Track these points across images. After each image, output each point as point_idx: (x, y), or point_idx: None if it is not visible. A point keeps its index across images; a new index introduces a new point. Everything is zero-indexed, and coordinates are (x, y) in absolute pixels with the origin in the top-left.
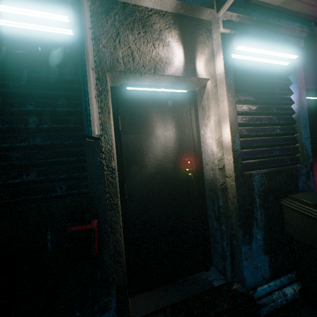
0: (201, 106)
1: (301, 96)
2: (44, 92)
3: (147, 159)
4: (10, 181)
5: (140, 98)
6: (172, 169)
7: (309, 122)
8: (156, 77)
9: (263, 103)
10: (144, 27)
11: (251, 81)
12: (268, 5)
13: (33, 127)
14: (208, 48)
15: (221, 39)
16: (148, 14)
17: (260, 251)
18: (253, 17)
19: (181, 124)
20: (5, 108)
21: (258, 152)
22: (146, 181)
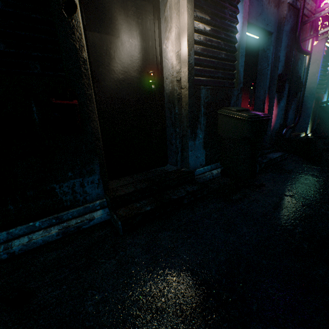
0: (164, 17)
1: (244, 27)
2: None
3: (115, 64)
4: None
5: None
6: (137, 78)
7: (247, 58)
8: None
9: (215, 25)
10: None
11: None
12: None
13: None
14: None
15: None
16: None
17: (200, 146)
18: None
19: (145, 33)
20: None
21: (207, 71)
22: (115, 86)
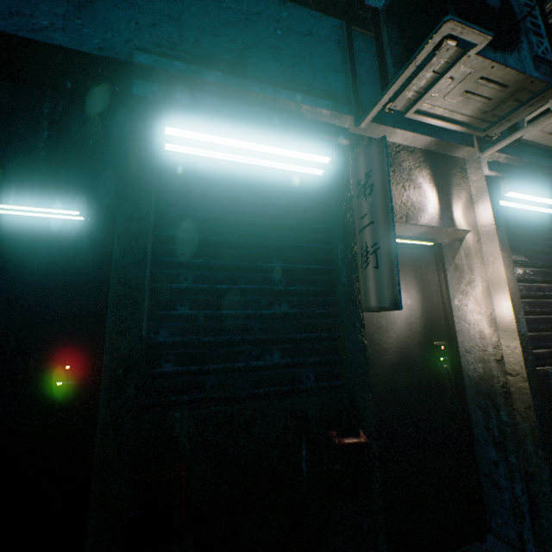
0: (454, 265)
1: None
2: (294, 244)
3: (387, 339)
4: (253, 362)
5: None
6: (419, 356)
7: None
8: (406, 226)
9: (542, 266)
10: (392, 165)
11: (523, 236)
12: (539, 145)
13: (281, 288)
14: (464, 192)
15: (486, 183)
16: (395, 150)
17: None
18: (523, 159)
19: (426, 288)
20: (252, 263)
21: (546, 337)
22: (387, 374)
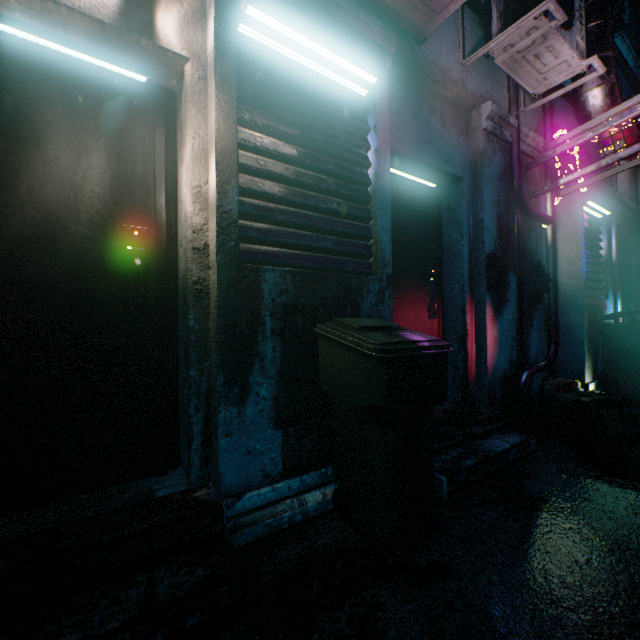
0: (180, 121)
1: (382, 155)
2: None
3: (12, 202)
4: None
5: (7, 53)
6: (87, 239)
7: (415, 221)
8: None
9: (309, 145)
10: None
11: (287, 98)
12: None
13: None
14: None
15: None
16: None
17: (264, 421)
18: None
19: (125, 147)
20: None
21: (288, 234)
22: (2, 253)
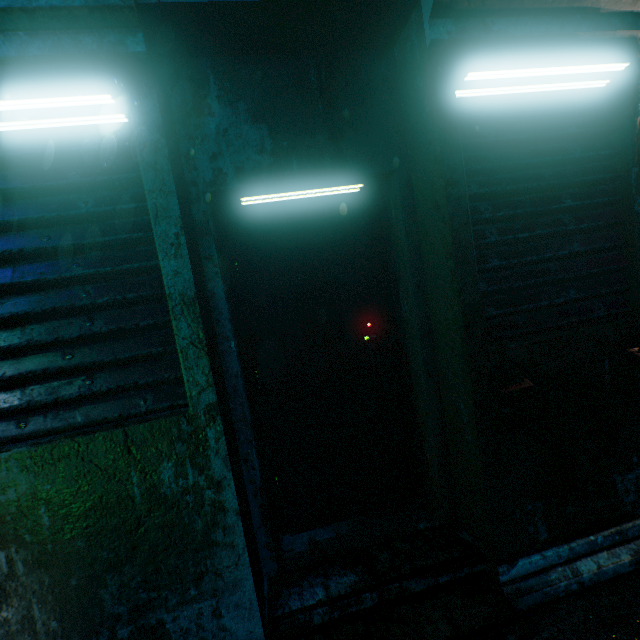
0: None
1: None
2: (582, 179)
3: None
4: (554, 300)
5: None
6: None
7: None
8: None
9: None
10: None
11: None
12: None
13: (573, 228)
14: None
15: None
16: None
17: None
18: None
19: None
20: (545, 207)
21: None
22: None
